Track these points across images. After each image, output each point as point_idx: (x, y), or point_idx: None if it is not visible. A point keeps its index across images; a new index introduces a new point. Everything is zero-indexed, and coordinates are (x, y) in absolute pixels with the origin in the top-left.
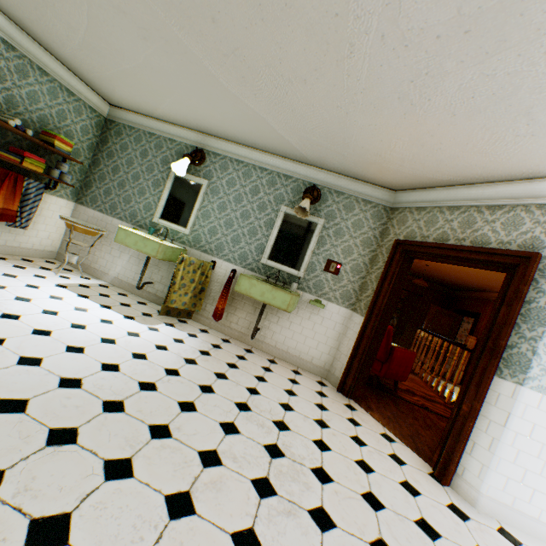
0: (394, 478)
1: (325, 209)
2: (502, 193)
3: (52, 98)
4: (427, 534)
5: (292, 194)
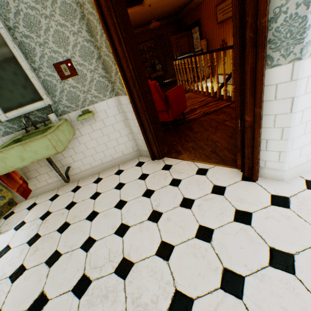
0: (228, 218)
1: None
2: None
3: None
4: (286, 270)
5: None
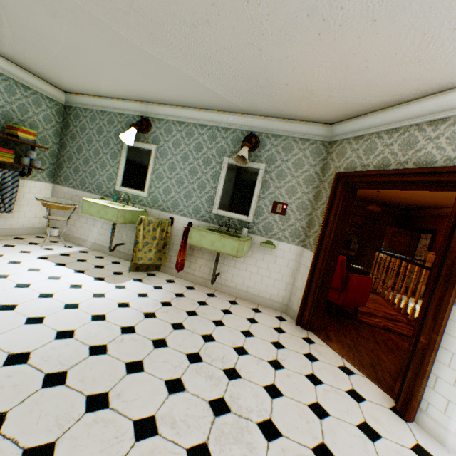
0: (351, 420)
1: (265, 154)
2: (444, 104)
3: (10, 95)
4: None
5: (232, 145)
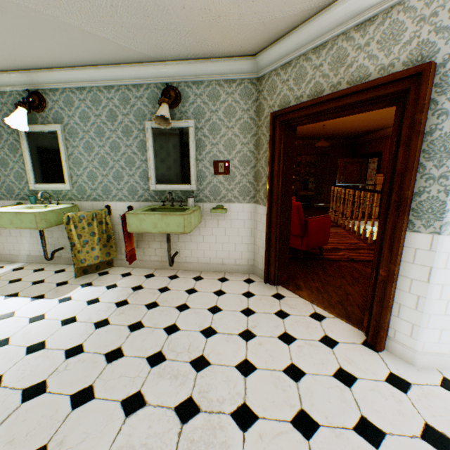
0: (327, 371)
1: (190, 108)
2: None
3: None
4: (370, 441)
5: (150, 105)
